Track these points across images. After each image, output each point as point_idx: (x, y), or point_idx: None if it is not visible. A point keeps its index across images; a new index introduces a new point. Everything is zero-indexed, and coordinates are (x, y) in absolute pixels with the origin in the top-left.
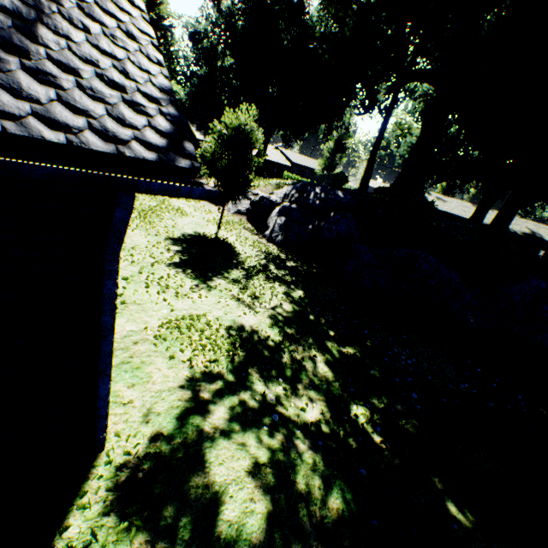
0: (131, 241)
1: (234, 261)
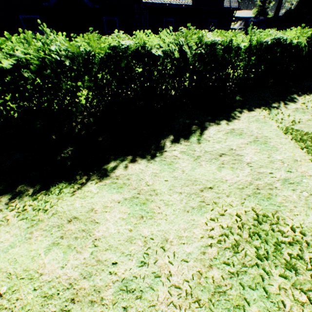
0: None
1: None
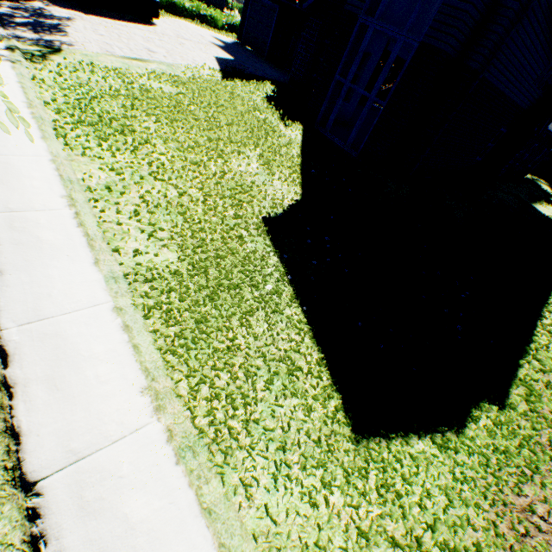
0: None
1: None
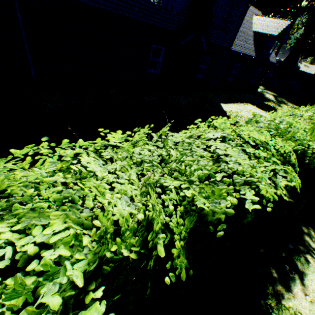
0: None
1: None
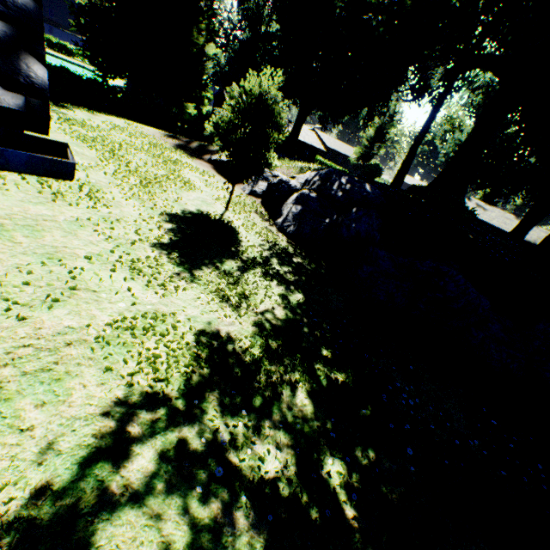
0: (120, 212)
1: (232, 249)
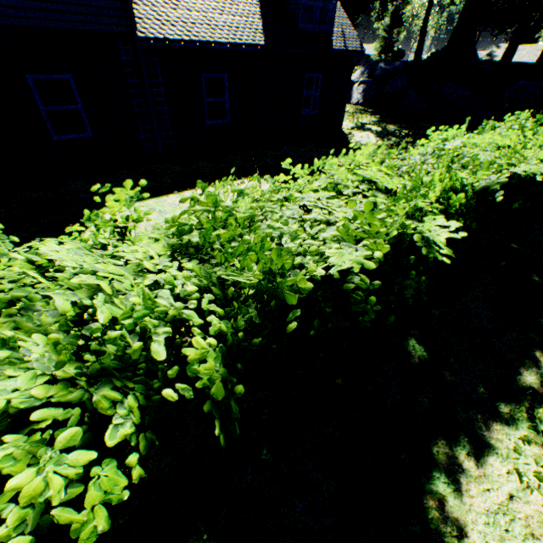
0: None
1: None
